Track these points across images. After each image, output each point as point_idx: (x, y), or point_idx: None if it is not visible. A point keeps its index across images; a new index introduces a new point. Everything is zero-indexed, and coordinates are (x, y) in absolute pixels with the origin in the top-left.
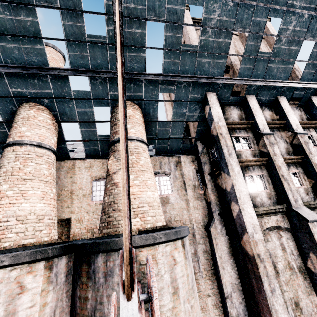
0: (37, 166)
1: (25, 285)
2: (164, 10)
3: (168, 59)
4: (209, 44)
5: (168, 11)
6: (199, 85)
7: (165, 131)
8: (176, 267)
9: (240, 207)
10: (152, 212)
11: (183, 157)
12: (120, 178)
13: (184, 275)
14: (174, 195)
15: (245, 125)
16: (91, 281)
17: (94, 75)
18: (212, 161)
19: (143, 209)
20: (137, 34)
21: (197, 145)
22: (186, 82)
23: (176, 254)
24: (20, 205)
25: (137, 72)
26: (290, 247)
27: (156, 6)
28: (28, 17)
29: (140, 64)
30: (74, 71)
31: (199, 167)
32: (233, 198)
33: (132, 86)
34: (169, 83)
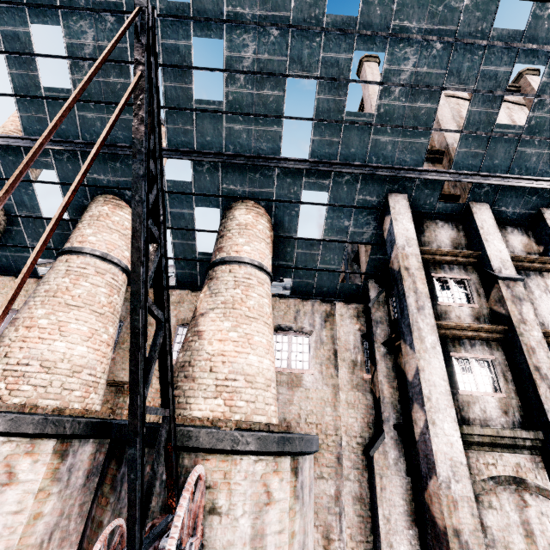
0: (93, 288)
1: (17, 472)
2: (317, 60)
3: (320, 136)
4: (396, 112)
5: (324, 61)
6: (375, 181)
7: (309, 256)
8: (268, 510)
9: (428, 418)
10: (251, 393)
11: (340, 306)
12: (208, 323)
13: (283, 531)
14: (313, 373)
15: (463, 257)
16: (114, 494)
17: (200, 158)
18: (392, 320)
19: (235, 384)
20: (272, 98)
21: (368, 288)
22: (352, 175)
23: (273, 484)
24: (52, 344)
25: (268, 155)
26: (546, 535)
27: (305, 55)
28: (120, 78)
29: (272, 143)
30: (171, 151)
31: (369, 328)
32: (416, 397)
33: (257, 177)
34: (320, 176)
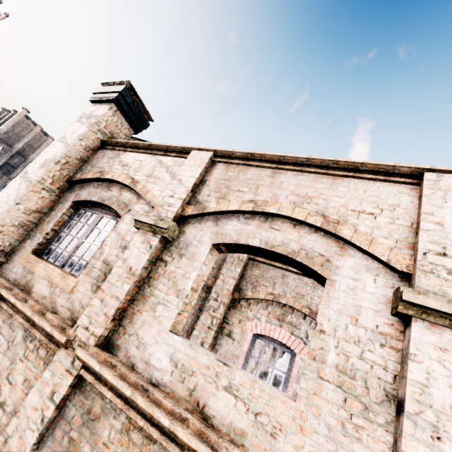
0: None
1: (266, 350)
2: None
3: None
4: None
5: None
6: None
7: None
8: None
9: None
10: None
11: None
12: None
13: None
14: None
15: None
16: None
17: None
18: None
19: None
20: None
21: None
22: None
23: None
24: None
25: None
26: None
27: None
28: None
29: None
30: None
31: None
32: None
33: None
34: None
